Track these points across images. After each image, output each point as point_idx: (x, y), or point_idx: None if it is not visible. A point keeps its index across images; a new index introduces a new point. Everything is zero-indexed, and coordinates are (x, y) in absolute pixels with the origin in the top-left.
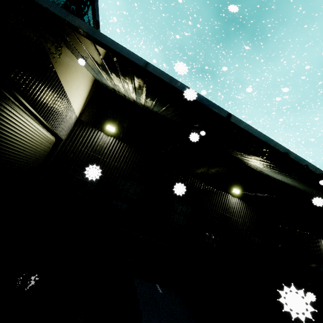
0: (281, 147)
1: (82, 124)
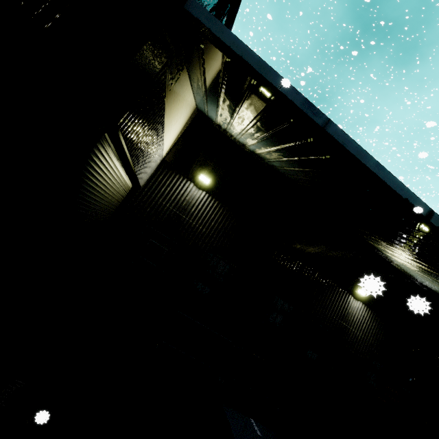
0: None
1: (167, 168)
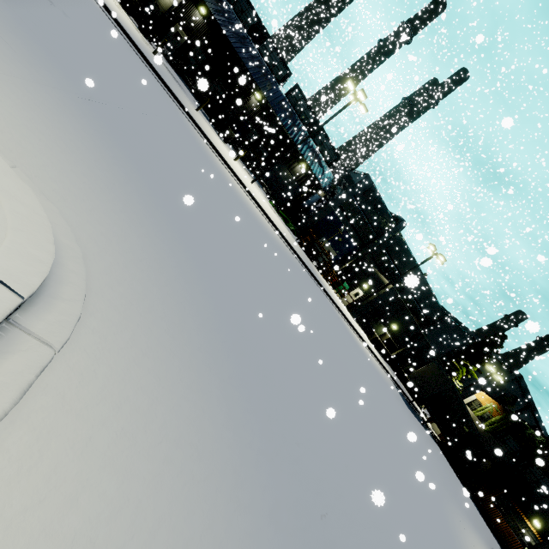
0: (232, 46)
1: None
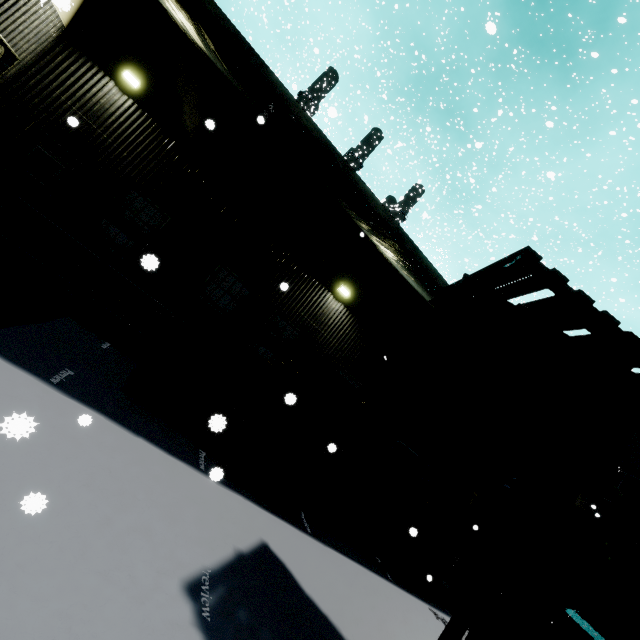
0: (335, 154)
1: (72, 47)
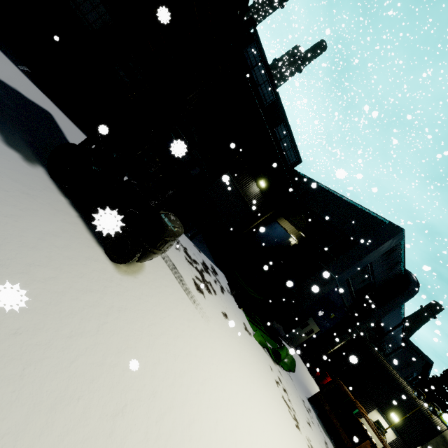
0: None
1: None
